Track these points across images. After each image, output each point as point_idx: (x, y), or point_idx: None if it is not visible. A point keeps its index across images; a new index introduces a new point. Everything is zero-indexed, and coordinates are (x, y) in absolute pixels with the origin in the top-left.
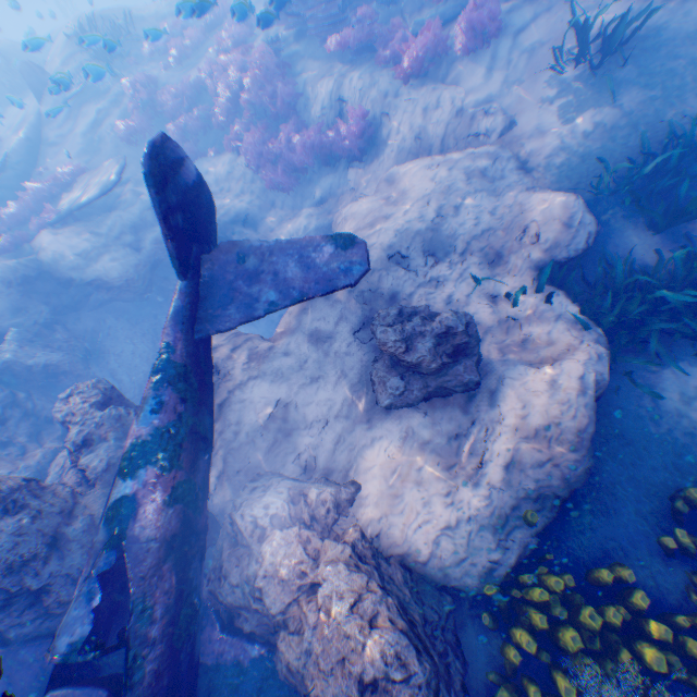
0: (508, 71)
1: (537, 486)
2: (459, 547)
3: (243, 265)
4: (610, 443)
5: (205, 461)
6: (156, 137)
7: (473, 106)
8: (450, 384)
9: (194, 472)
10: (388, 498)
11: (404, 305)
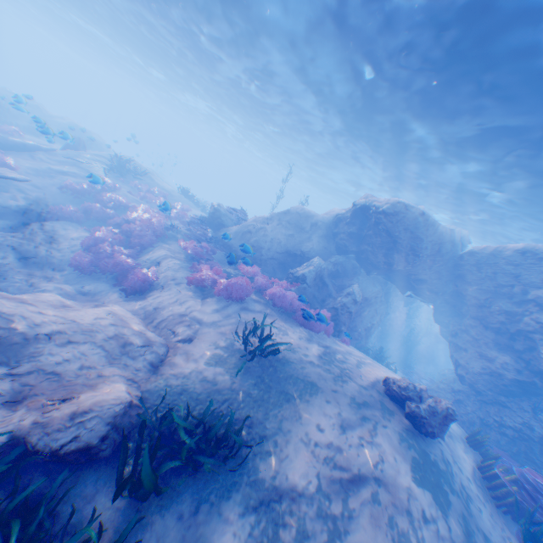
0: (222, 317)
1: None
2: None
3: None
4: None
5: None
6: None
7: (191, 316)
8: None
9: None
10: None
11: None
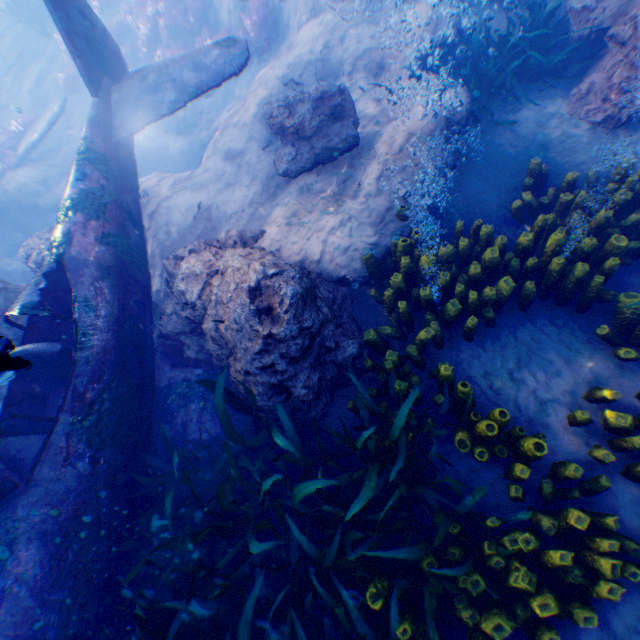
0: None
1: (405, 188)
2: (343, 240)
3: (147, 84)
4: (477, 170)
5: (136, 235)
6: None
7: None
8: (334, 145)
9: (124, 234)
10: (287, 229)
11: None
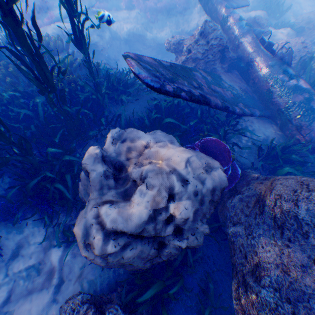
0: None
1: None
2: None
3: None
4: None
5: None
6: None
7: None
8: (266, 33)
9: None
10: None
11: None
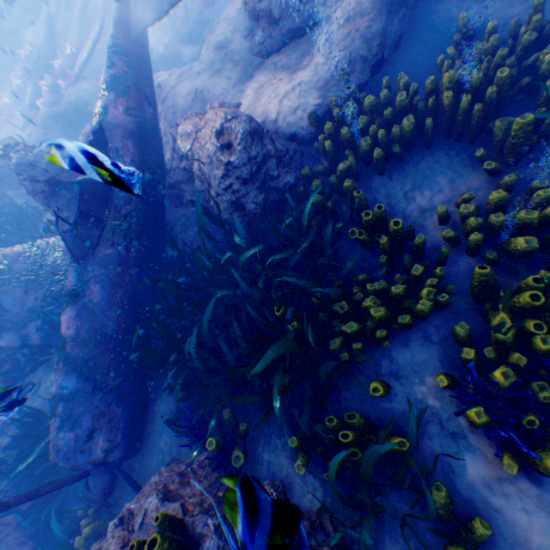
0: None
1: (347, 54)
2: (293, 102)
3: None
4: (420, 37)
5: (151, 113)
6: None
7: None
8: (297, 25)
9: (142, 110)
10: (255, 99)
11: None
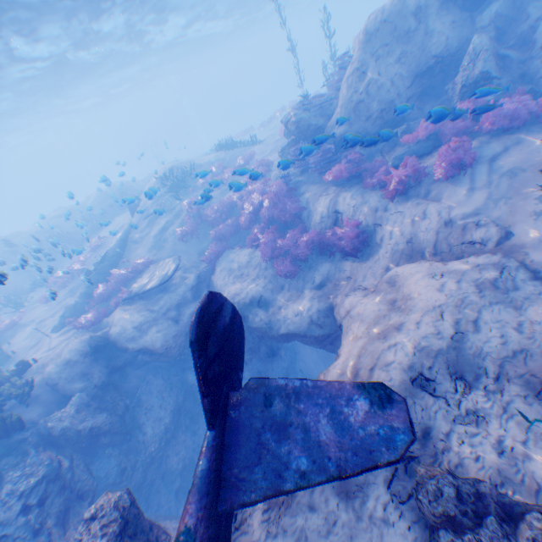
0: (491, 190)
1: None
2: None
3: (270, 410)
4: None
5: None
6: (203, 299)
7: (461, 218)
8: None
9: None
10: None
11: (442, 447)
